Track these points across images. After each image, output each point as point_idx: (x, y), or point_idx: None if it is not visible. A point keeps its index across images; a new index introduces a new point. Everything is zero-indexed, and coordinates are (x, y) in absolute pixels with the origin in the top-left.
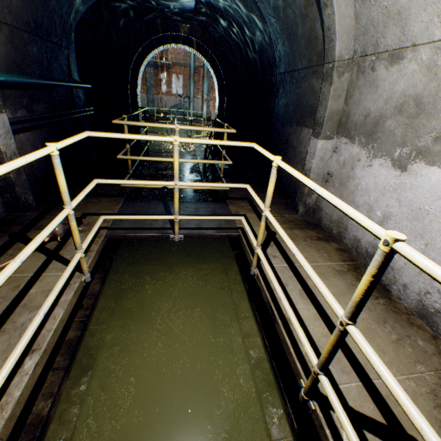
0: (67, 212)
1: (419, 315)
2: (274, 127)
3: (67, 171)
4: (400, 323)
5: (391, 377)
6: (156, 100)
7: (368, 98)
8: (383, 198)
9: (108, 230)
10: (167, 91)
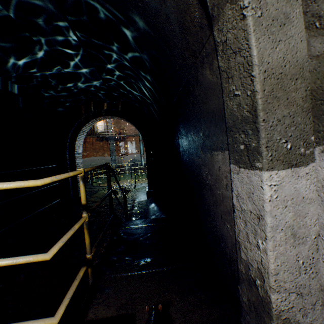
0: None
1: None
2: (183, 162)
3: None
4: None
5: None
6: (117, 159)
7: None
8: None
9: None
10: (125, 152)
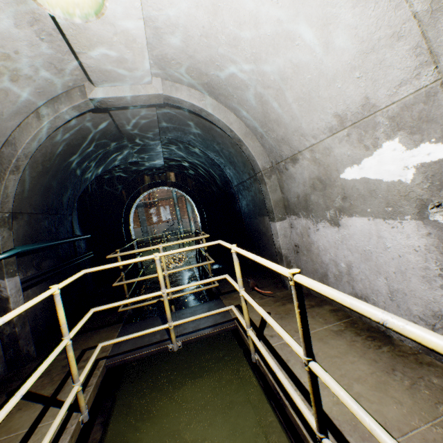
0: (65, 343)
1: (425, 350)
2: (245, 223)
3: (68, 313)
4: (409, 366)
5: (344, 393)
6: (150, 229)
7: (293, 186)
8: (338, 251)
9: (107, 359)
10: (158, 220)
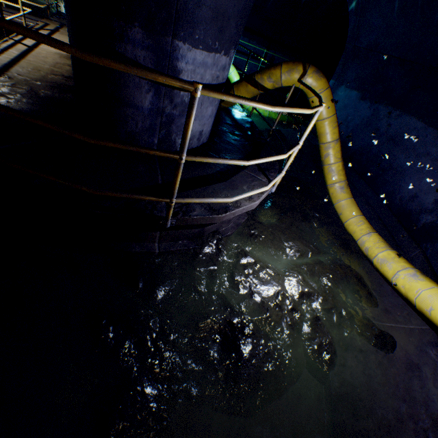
0: None
1: None
2: None
3: None
4: None
5: None
6: None
7: None
8: None
9: None
10: None
